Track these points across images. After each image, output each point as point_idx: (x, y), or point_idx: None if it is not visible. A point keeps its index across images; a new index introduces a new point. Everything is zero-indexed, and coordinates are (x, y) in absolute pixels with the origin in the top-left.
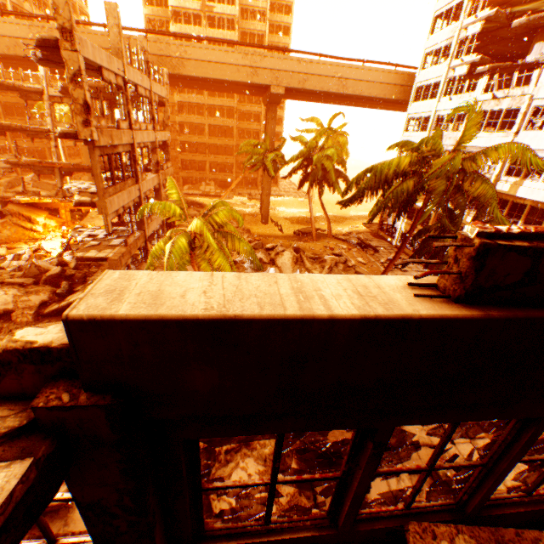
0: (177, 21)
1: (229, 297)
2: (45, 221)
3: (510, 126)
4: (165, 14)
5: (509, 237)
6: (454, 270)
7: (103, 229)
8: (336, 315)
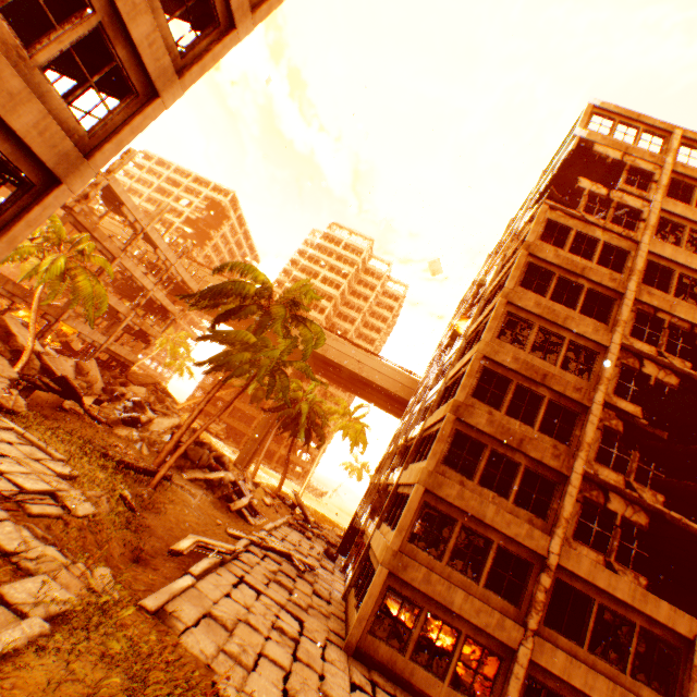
0: None
1: None
2: (24, 315)
3: None
4: None
5: None
6: None
7: None
8: None
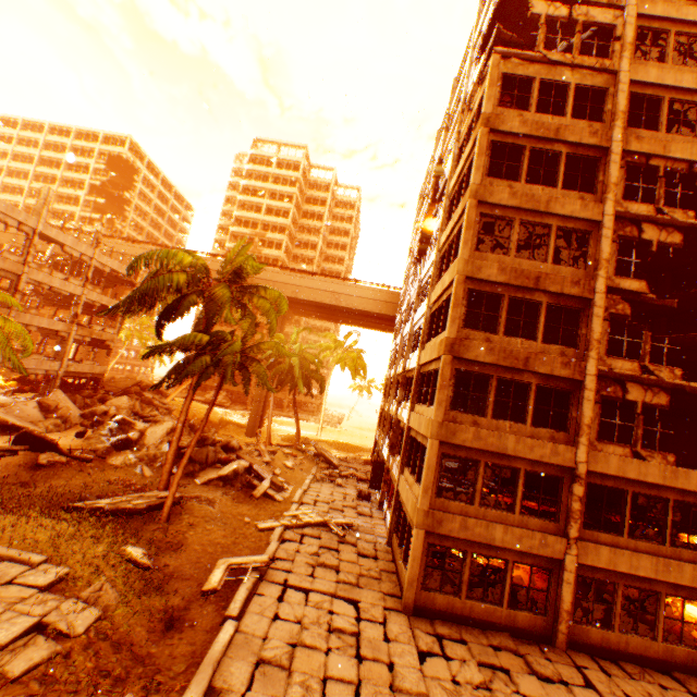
0: None
1: None
2: None
3: None
4: None
5: None
6: None
7: None
8: None
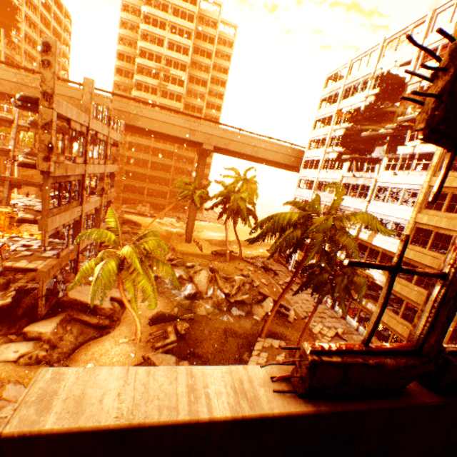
0: (138, 89)
1: (137, 399)
2: None
3: (365, 194)
4: (130, 82)
5: (330, 352)
6: (298, 374)
7: (39, 240)
8: (214, 418)
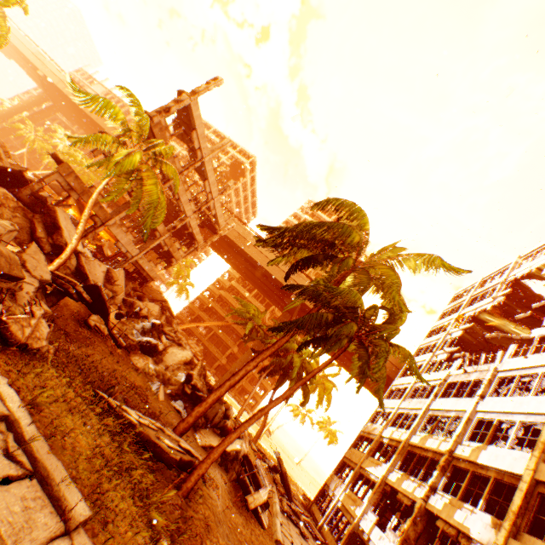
0: None
1: None
2: (73, 214)
3: None
4: None
5: None
6: None
7: None
8: None
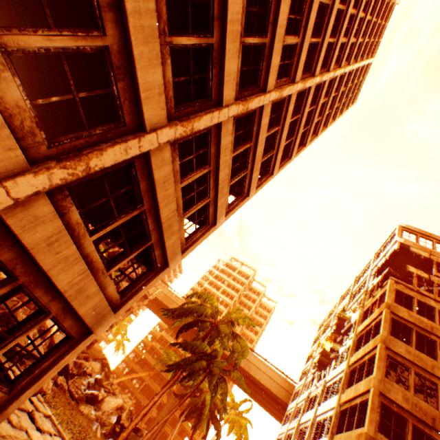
0: None
1: None
2: None
3: None
4: None
5: None
6: None
7: None
8: None
